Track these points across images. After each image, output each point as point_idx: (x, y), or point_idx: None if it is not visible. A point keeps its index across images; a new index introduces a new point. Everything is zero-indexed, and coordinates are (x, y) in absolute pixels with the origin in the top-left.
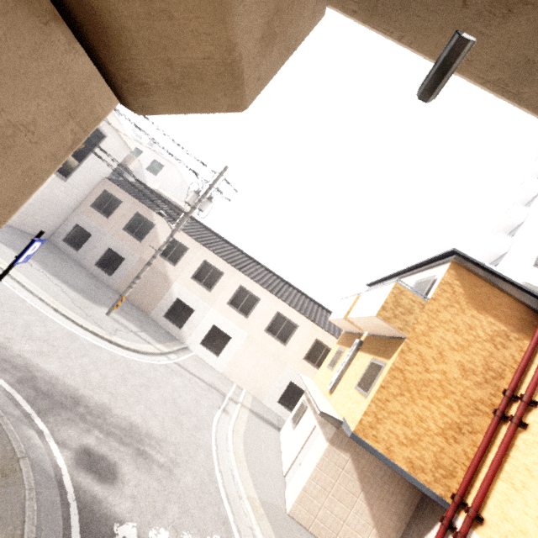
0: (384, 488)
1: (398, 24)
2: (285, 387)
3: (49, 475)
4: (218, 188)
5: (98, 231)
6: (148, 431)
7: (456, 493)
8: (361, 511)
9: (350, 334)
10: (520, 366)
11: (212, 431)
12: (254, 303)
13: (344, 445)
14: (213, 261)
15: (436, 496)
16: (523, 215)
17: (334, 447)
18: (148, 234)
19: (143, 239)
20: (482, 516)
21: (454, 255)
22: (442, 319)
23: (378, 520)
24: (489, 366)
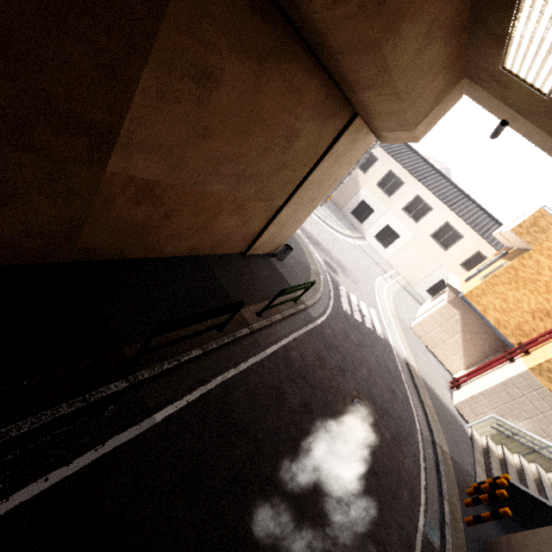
0: (477, 336)
1: (487, 109)
2: (435, 282)
3: (318, 262)
4: None
5: None
6: (346, 267)
7: (523, 343)
8: (456, 341)
9: (506, 248)
10: None
11: (375, 282)
12: (426, 212)
13: (457, 306)
14: (397, 172)
15: (509, 343)
16: None
17: (450, 305)
18: None
19: None
20: (530, 353)
21: None
22: None
23: (466, 349)
24: None
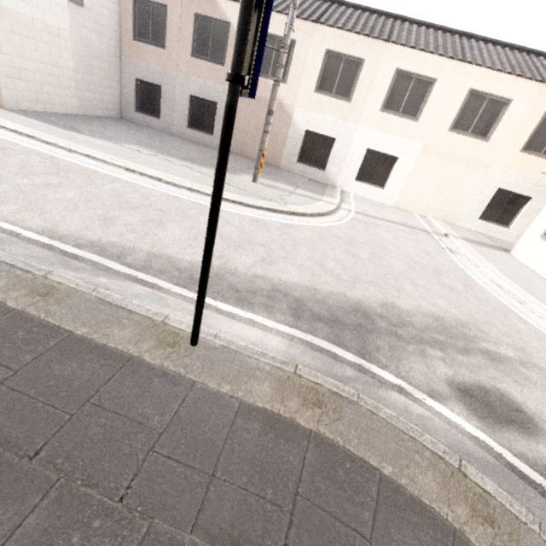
0: None
1: None
2: (489, 199)
3: (492, 465)
4: None
5: (165, 76)
6: (452, 317)
7: None
8: None
9: None
10: None
11: (479, 284)
12: (425, 92)
13: None
14: (340, 46)
15: None
16: None
17: None
18: (227, 45)
19: (225, 59)
20: None
21: None
22: None
23: None
24: None
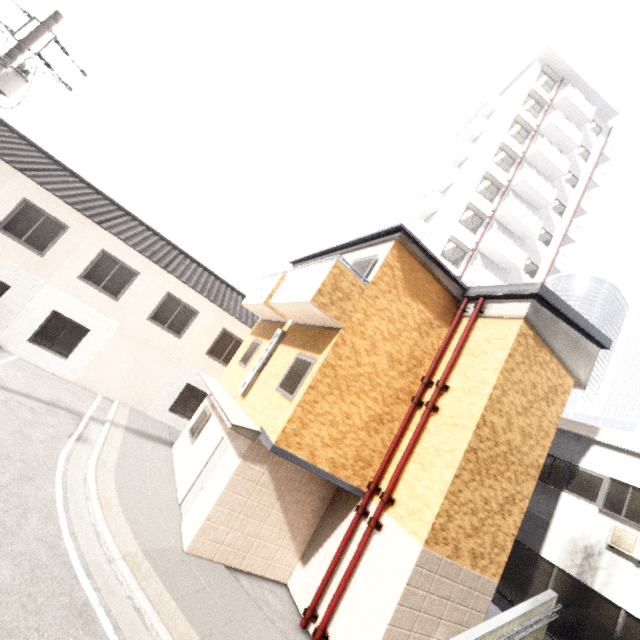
0: (302, 491)
1: None
2: (180, 392)
3: None
4: (40, 55)
5: None
6: None
7: (372, 481)
8: (275, 521)
9: (268, 322)
10: (438, 354)
11: (56, 476)
12: (129, 279)
13: (260, 457)
14: (44, 203)
15: (354, 488)
16: (438, 203)
17: (249, 462)
18: None
19: None
20: (394, 498)
21: (400, 232)
22: (379, 307)
23: (293, 524)
24: (413, 355)
